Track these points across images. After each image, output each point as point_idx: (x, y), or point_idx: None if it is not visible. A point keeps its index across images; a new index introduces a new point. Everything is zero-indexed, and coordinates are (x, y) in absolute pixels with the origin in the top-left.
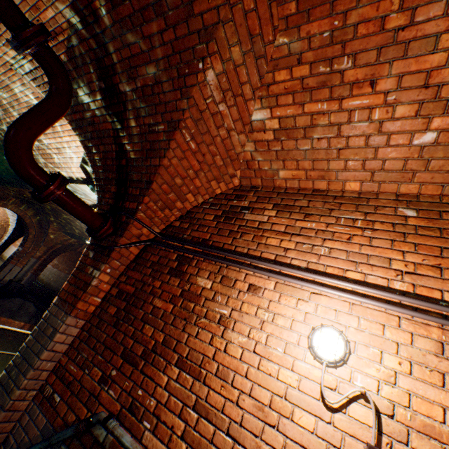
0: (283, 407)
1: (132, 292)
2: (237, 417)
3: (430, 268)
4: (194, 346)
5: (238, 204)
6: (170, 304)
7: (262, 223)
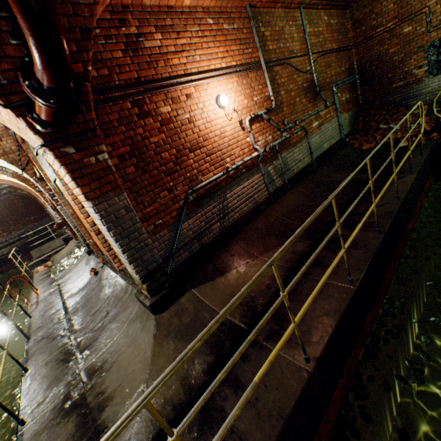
0: (223, 131)
1: (129, 150)
2: (217, 145)
3: (226, 53)
4: (190, 140)
5: (130, 32)
6: (162, 135)
7: (161, 48)
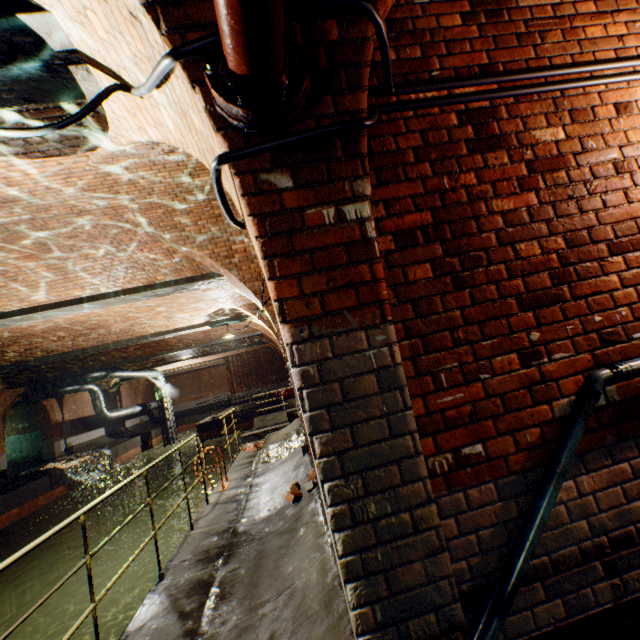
0: None
1: (429, 221)
2: None
3: None
4: (613, 219)
5: None
6: (527, 194)
7: (557, 7)
